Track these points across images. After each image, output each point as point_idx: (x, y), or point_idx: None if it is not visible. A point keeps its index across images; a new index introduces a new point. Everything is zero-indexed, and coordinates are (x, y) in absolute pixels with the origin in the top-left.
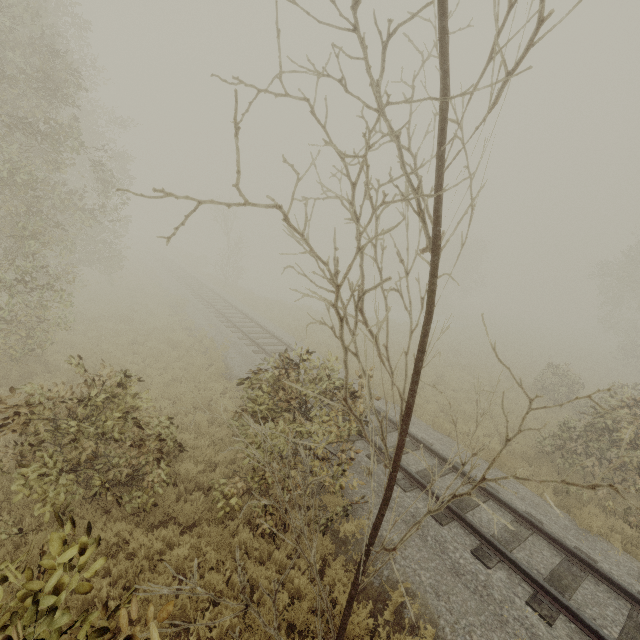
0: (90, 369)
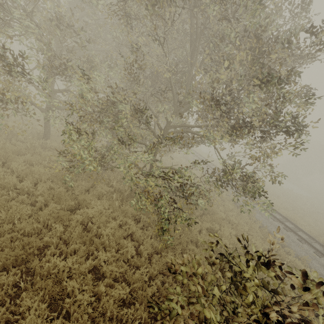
0: (217, 217)
